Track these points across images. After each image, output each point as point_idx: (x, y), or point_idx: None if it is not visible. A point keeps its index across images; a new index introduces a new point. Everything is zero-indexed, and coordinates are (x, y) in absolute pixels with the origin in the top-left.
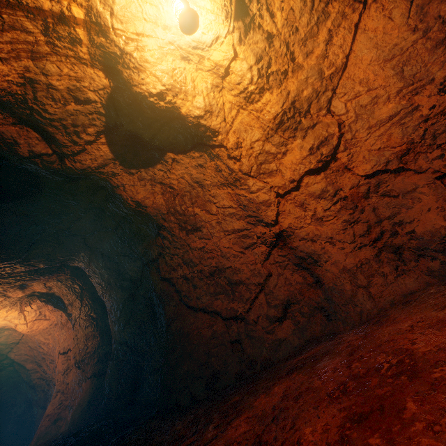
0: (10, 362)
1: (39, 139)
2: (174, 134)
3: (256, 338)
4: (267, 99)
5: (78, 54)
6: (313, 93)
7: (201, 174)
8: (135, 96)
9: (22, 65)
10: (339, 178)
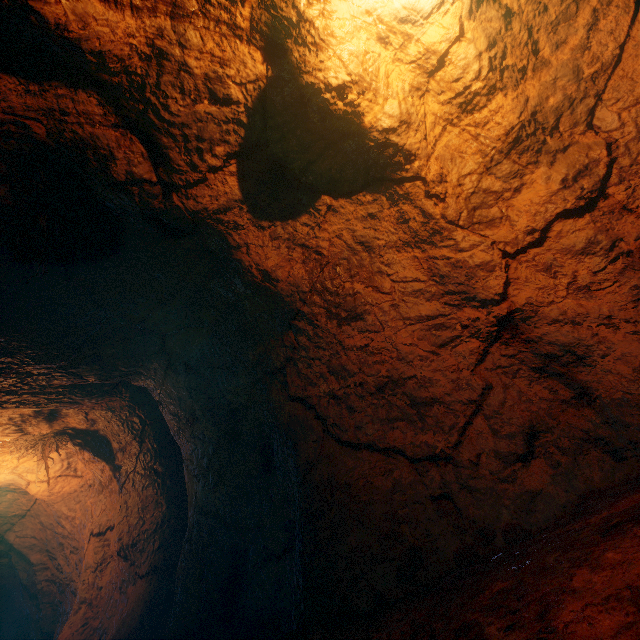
0: (5, 548)
1: (144, 156)
2: (341, 162)
3: (481, 490)
4: (499, 104)
5: (234, 20)
6: (564, 100)
7: (371, 230)
8: (303, 91)
9: (155, 26)
10: (616, 222)
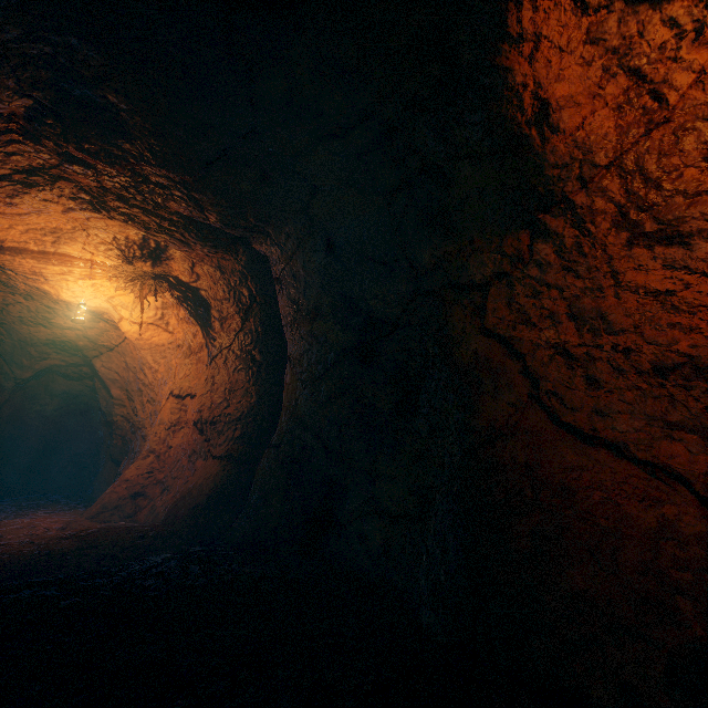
0: (91, 372)
1: None
2: None
3: None
4: None
5: None
6: None
7: None
8: None
9: None
10: None
